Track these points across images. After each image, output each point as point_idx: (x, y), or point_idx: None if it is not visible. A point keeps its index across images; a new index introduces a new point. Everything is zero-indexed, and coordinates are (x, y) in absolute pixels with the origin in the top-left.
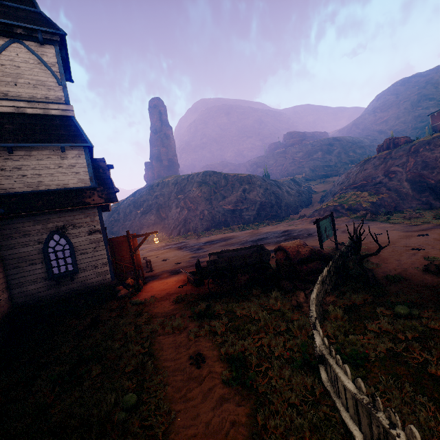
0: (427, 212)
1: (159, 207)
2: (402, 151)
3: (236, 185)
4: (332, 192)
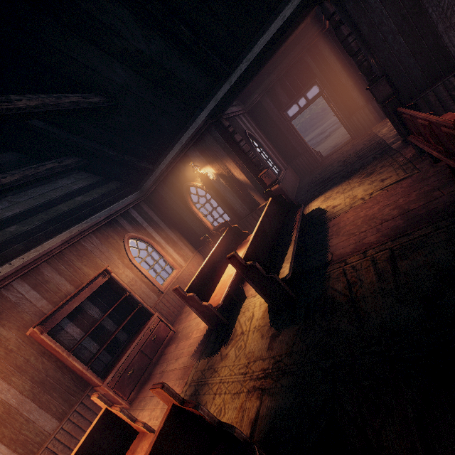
0: None
1: None
2: None
3: None
4: None
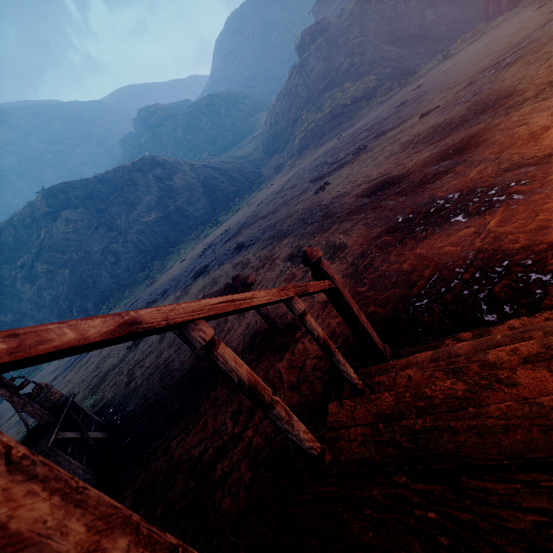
0: (454, 46)
1: None
2: (345, 22)
3: (137, 177)
4: (283, 127)
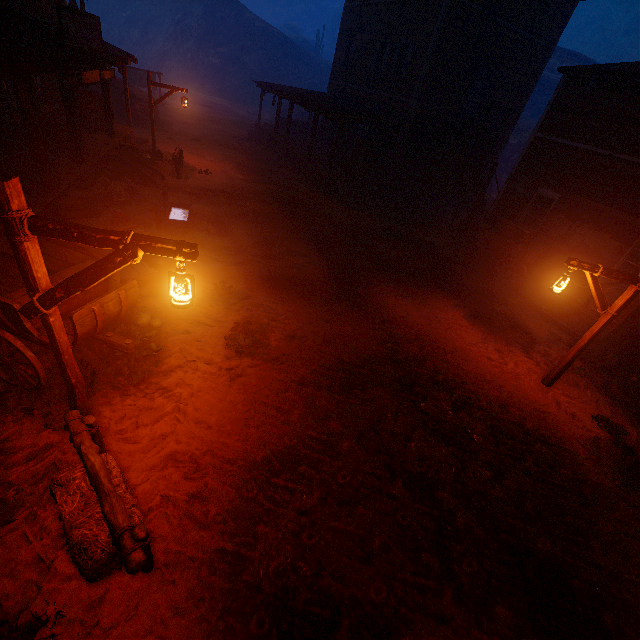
0: None
1: (150, 22)
2: None
3: (239, 35)
4: None
